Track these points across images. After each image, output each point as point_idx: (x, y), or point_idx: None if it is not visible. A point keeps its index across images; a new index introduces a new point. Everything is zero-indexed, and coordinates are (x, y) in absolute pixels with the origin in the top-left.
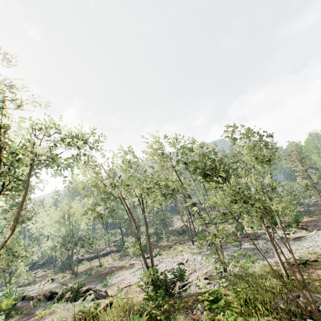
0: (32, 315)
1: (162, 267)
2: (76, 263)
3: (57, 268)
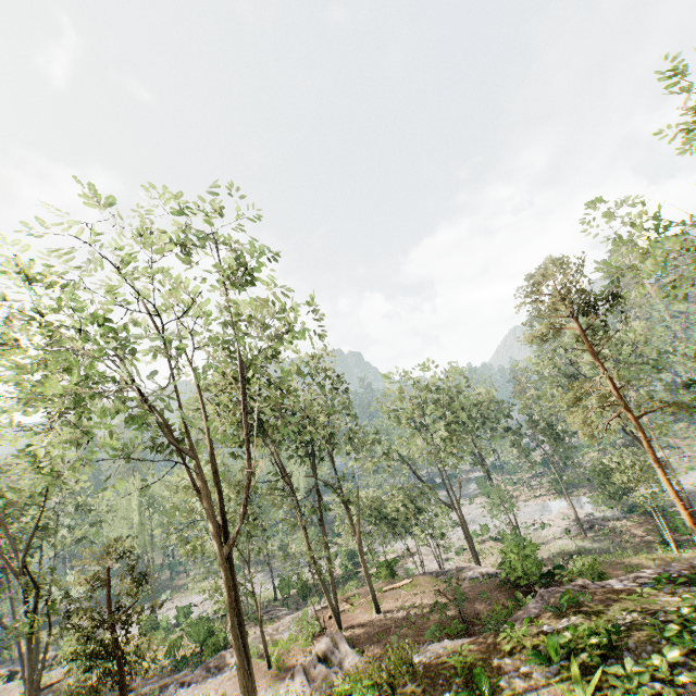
0: (2, 691)
1: (169, 614)
2: None
3: None
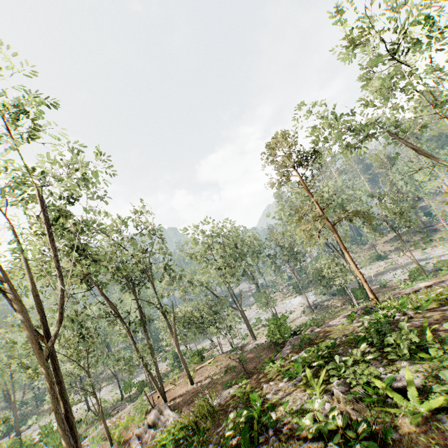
0: None
1: (35, 433)
2: None
3: None
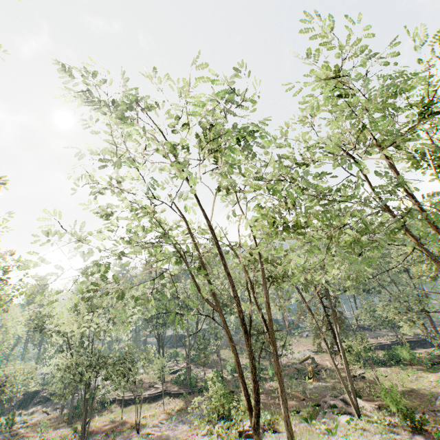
0: None
1: None
2: (99, 406)
3: (68, 409)
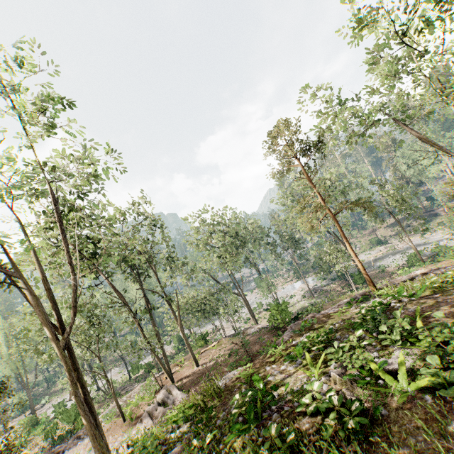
0: None
1: (49, 412)
2: None
3: None
